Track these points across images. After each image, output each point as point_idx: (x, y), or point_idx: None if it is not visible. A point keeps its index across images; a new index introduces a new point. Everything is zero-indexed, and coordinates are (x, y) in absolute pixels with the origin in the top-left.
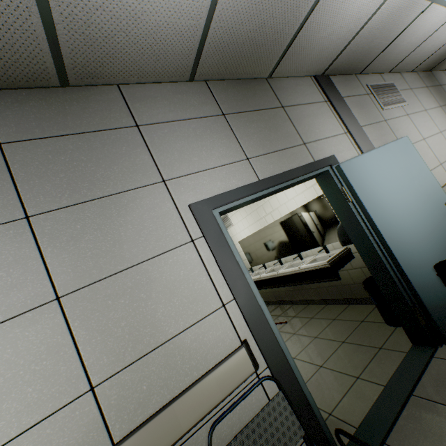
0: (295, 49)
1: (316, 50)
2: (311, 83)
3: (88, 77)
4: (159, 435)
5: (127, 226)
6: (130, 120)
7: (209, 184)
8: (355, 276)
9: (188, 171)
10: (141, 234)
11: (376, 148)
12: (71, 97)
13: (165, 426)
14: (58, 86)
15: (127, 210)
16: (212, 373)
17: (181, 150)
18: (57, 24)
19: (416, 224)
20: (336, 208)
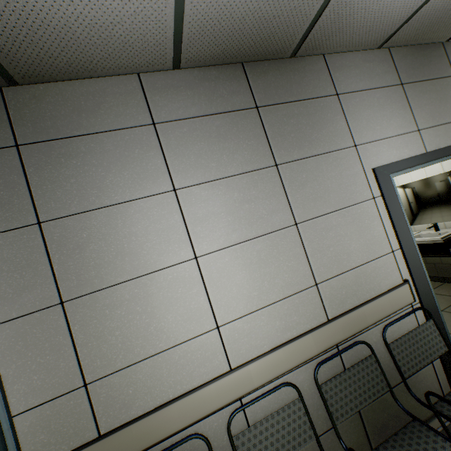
0: None
1: None
2: None
3: (311, 49)
4: (355, 321)
5: (331, 180)
6: (332, 89)
7: (387, 151)
8: None
9: (372, 138)
10: (340, 187)
11: None
12: (293, 68)
13: (358, 317)
14: (287, 57)
15: (331, 167)
16: (386, 295)
17: (367, 119)
18: (327, 8)
19: None
20: None
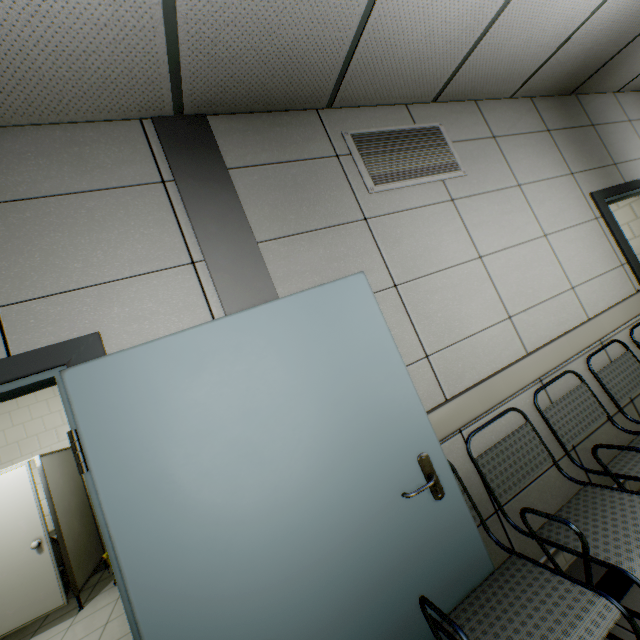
0: None
1: (48, 57)
2: (135, 137)
3: None
4: None
5: None
6: None
7: None
8: None
9: None
10: None
11: (257, 305)
12: None
13: None
14: None
15: None
16: None
17: None
18: None
19: (282, 533)
20: None
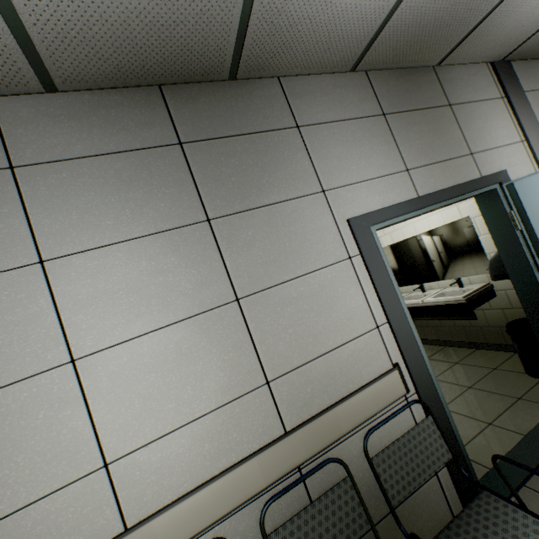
0: (482, 29)
1: (508, 29)
2: (486, 73)
3: (255, 69)
4: (324, 431)
5: (290, 237)
6: (291, 120)
7: (367, 197)
8: (492, 318)
9: (346, 181)
10: (303, 246)
11: None
12: (236, 93)
13: (328, 425)
14: (226, 79)
15: (290, 220)
16: (368, 388)
17: (340, 157)
18: (253, 15)
19: None
20: (496, 235)
